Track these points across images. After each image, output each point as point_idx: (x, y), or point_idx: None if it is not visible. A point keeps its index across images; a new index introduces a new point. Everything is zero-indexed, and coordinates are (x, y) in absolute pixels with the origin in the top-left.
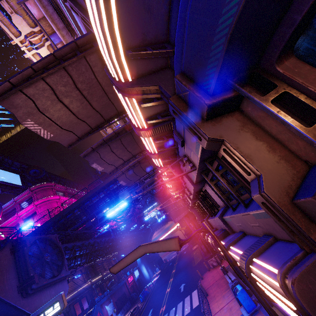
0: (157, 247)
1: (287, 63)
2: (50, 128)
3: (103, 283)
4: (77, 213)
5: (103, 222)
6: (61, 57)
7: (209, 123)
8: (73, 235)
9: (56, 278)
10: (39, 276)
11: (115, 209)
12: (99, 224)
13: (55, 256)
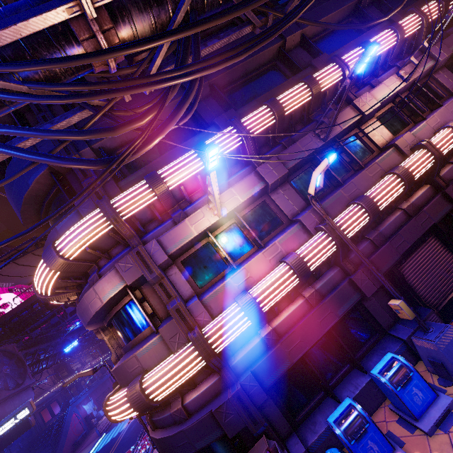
0: (84, 374)
1: (114, 327)
2: (12, 280)
3: (81, 381)
4: (38, 308)
5: (75, 316)
6: (23, 248)
7: (100, 332)
8: (34, 335)
9: (20, 388)
10: (0, 390)
11: (70, 347)
12: (70, 319)
13: (14, 366)
